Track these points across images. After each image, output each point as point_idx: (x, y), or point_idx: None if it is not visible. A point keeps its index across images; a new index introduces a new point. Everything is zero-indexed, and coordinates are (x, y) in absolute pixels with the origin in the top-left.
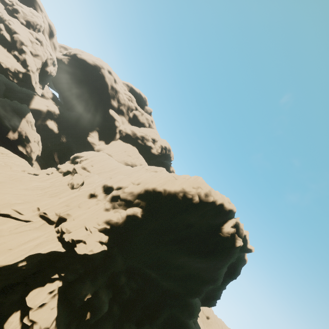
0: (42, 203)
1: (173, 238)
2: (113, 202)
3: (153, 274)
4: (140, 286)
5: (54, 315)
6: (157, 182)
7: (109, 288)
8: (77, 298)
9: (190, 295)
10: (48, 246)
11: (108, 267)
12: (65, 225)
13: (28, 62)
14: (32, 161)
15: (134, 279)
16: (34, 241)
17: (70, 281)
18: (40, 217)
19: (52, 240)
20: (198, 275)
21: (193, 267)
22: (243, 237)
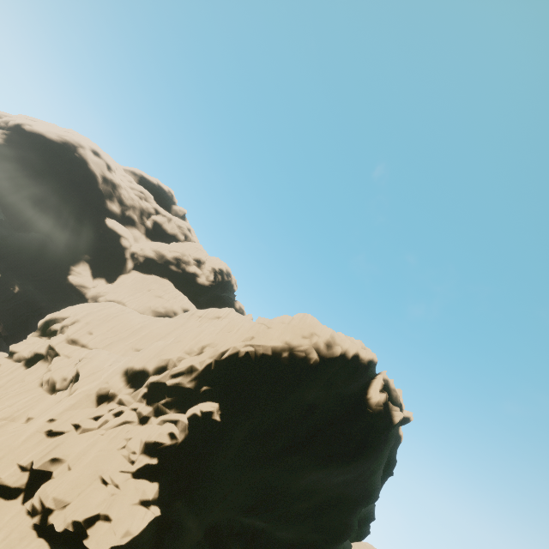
0: None
1: (288, 443)
2: (154, 403)
3: (258, 523)
4: None
5: None
6: (237, 342)
7: None
8: None
9: (336, 539)
10: None
11: None
12: (50, 492)
13: None
14: None
15: None
16: None
17: None
18: None
19: (21, 542)
20: (342, 497)
21: (331, 486)
22: (399, 402)
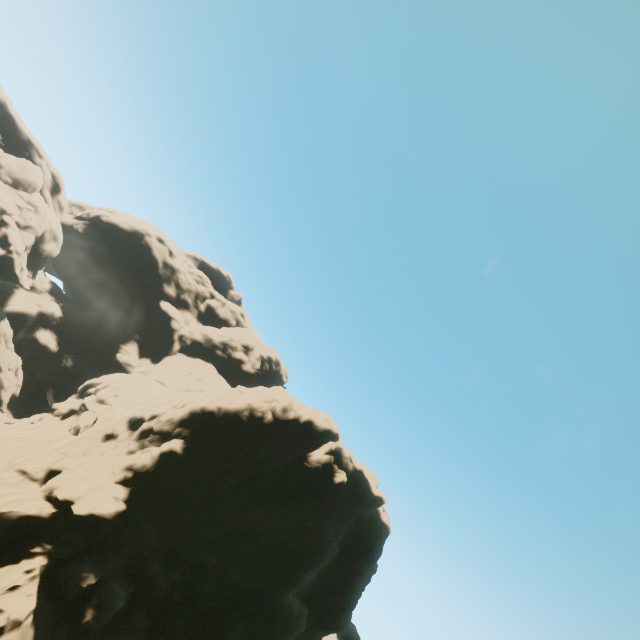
0: (22, 452)
1: (236, 482)
2: (142, 440)
3: (215, 561)
4: (188, 578)
5: (31, 605)
6: (209, 399)
7: (131, 580)
8: (72, 582)
9: (277, 584)
10: (28, 504)
11: (127, 539)
12: (59, 477)
13: (10, 240)
14: (1, 406)
15: (179, 569)
16: (7, 498)
17: (61, 557)
18: (17, 471)
19: (36, 499)
20: (286, 545)
21: (274, 530)
22: (350, 470)
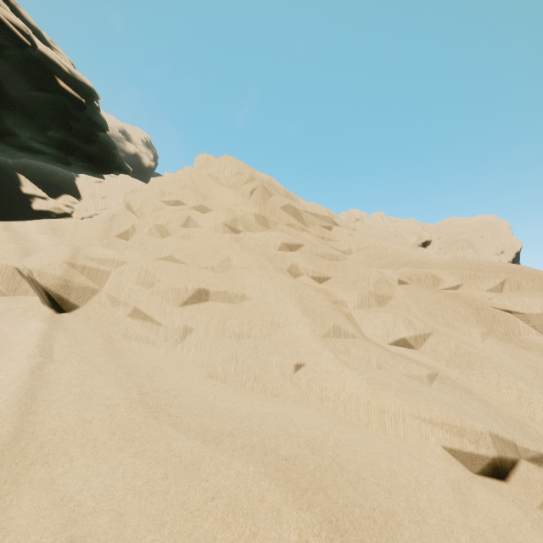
0: None
1: None
2: None
3: None
4: None
5: None
6: (514, 242)
7: None
8: None
9: None
10: None
11: None
12: None
13: (29, 20)
14: None
15: None
16: None
17: None
18: None
19: None
20: None
21: None
22: None
